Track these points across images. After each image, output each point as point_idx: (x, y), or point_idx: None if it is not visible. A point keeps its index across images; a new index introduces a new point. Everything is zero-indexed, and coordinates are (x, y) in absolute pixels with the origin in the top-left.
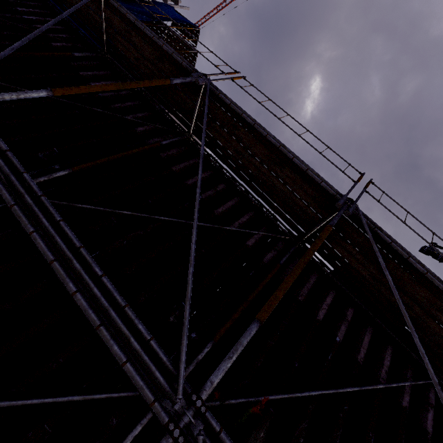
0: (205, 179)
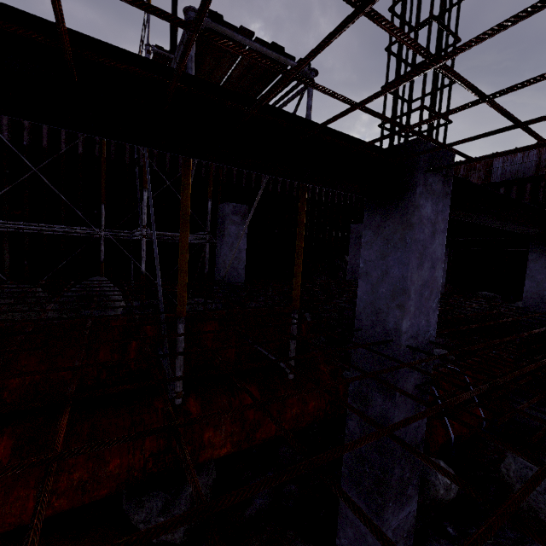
0: None
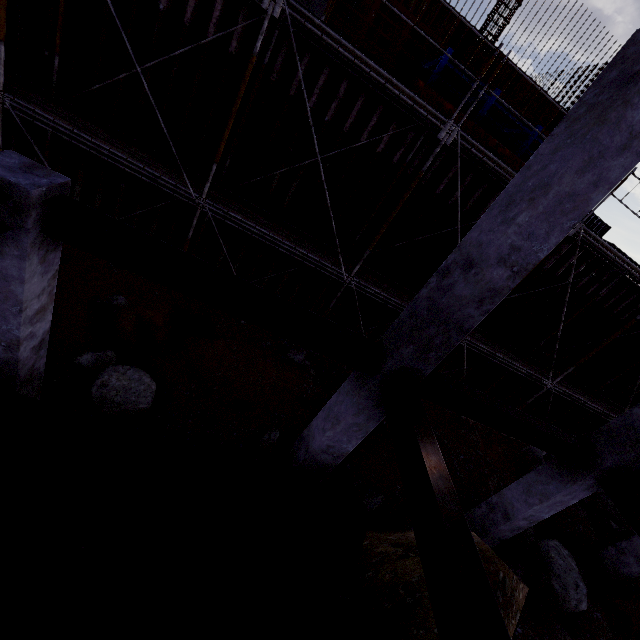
0: None
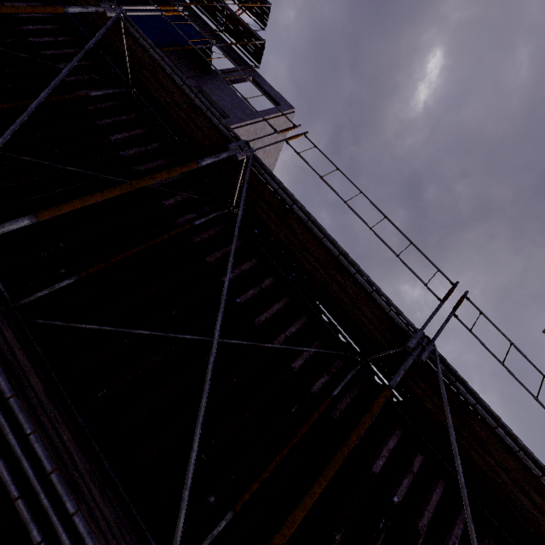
0: (247, 271)
